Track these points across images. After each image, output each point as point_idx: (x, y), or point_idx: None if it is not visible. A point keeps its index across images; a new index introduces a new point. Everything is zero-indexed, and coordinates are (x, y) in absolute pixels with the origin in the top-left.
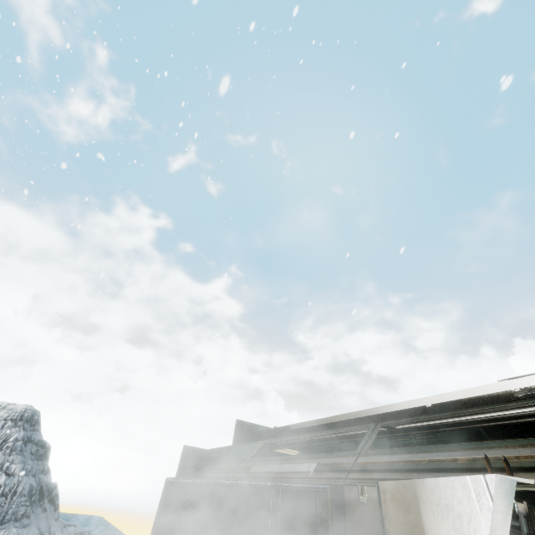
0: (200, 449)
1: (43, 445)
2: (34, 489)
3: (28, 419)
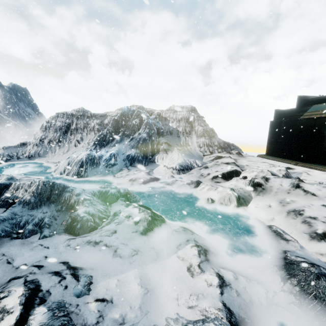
0: (282, 110)
1: (203, 117)
2: (211, 130)
3: (194, 110)
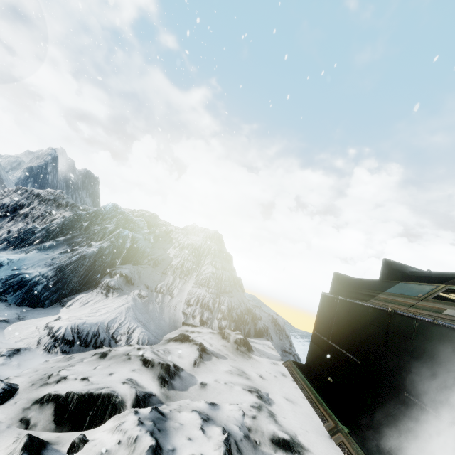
0: (349, 277)
1: (228, 255)
2: (230, 279)
3: (217, 238)
